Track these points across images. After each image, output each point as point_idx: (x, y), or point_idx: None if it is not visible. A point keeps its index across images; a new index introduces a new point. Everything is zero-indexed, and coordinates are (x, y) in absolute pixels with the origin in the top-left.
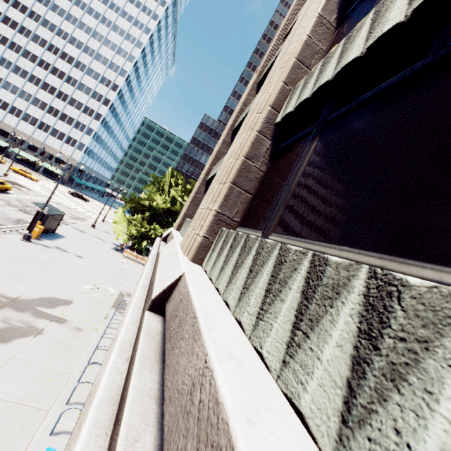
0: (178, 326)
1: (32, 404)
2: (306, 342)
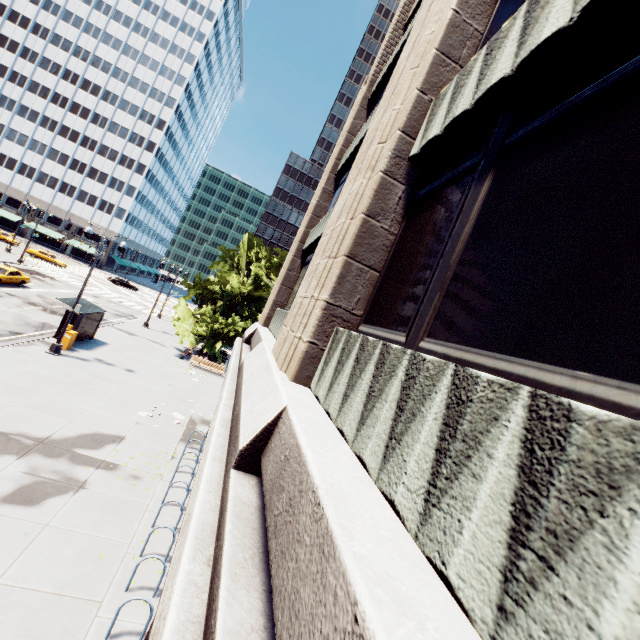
0: (288, 511)
1: (78, 594)
2: (551, 579)
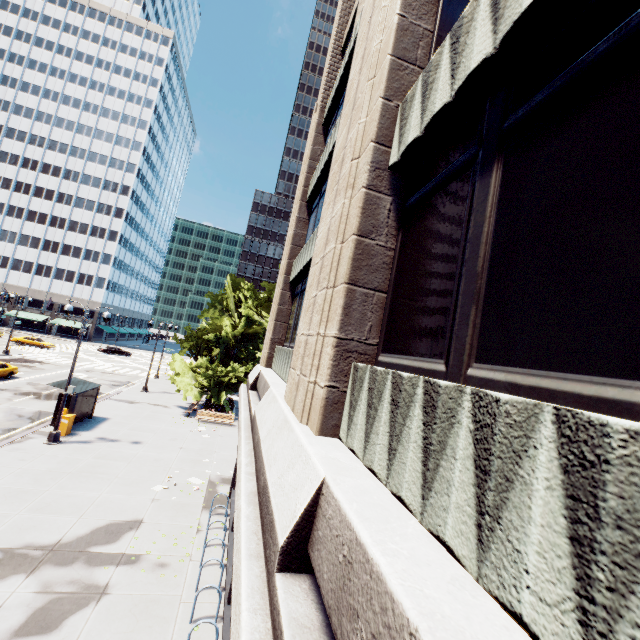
0: None
1: None
2: None
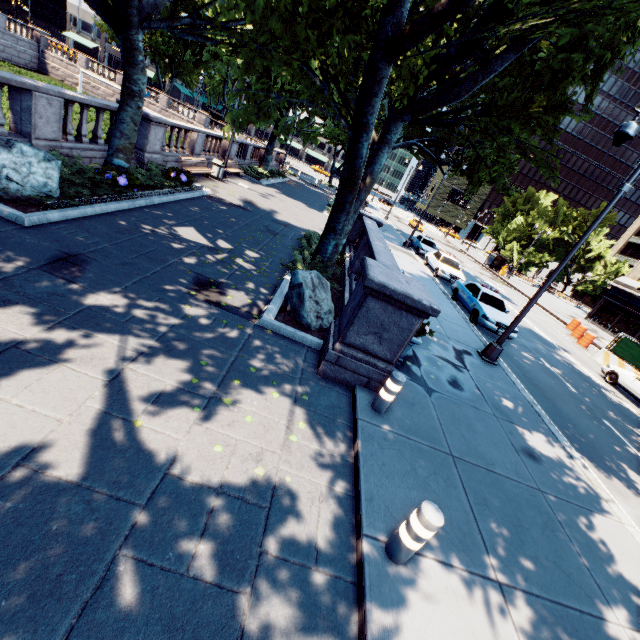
0: None
1: None
2: None
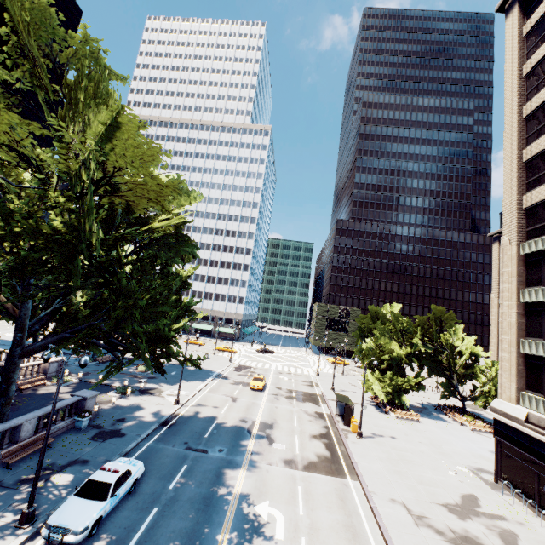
0: None
1: None
2: None
